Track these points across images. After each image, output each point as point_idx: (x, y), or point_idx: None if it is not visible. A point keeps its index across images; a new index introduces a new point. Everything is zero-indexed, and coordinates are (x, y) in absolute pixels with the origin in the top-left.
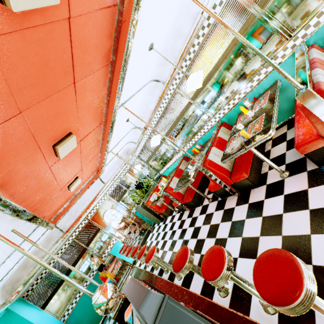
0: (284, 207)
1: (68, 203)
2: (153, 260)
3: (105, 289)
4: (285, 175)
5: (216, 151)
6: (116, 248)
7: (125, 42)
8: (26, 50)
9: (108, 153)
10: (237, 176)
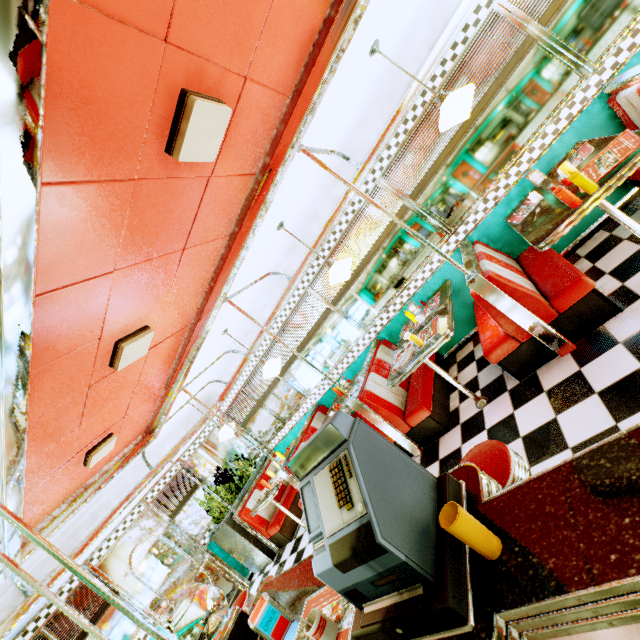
0: None
1: (64, 506)
2: None
3: (202, 589)
4: (483, 403)
5: (377, 378)
6: None
7: (259, 211)
8: (159, 198)
9: (180, 389)
10: (415, 414)
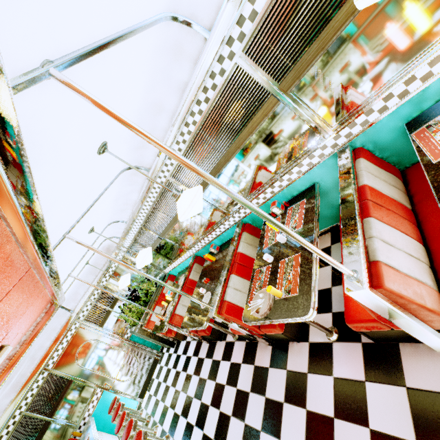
0: (335, 405)
1: None
2: None
3: None
4: (333, 338)
5: (237, 283)
6: (104, 404)
7: (12, 207)
8: None
9: (61, 288)
10: (269, 330)
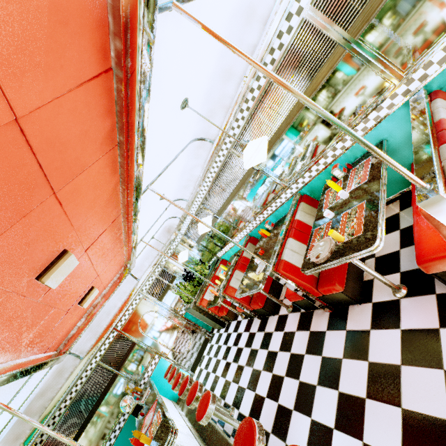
0: (402, 354)
1: (83, 320)
2: (207, 418)
3: None
4: (401, 294)
5: (294, 245)
6: (160, 370)
7: (134, 120)
8: None
9: (136, 247)
10: (327, 289)
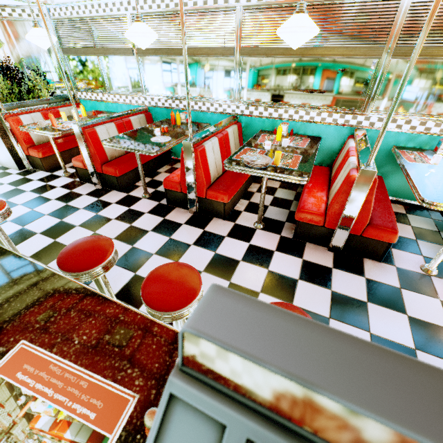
0: (244, 255)
1: None
2: None
3: None
4: (260, 227)
5: (216, 146)
6: None
7: None
8: None
9: None
10: (218, 194)
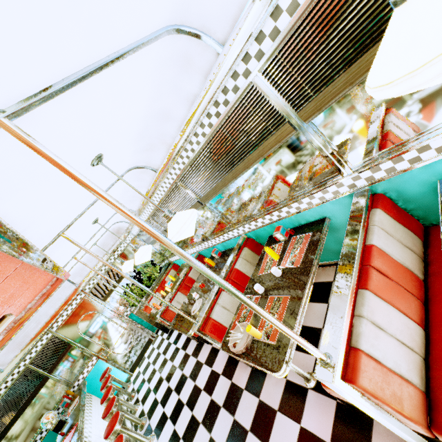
0: None
1: (1, 337)
2: None
3: None
4: (310, 386)
5: (226, 301)
6: (97, 371)
7: None
8: None
9: (63, 270)
10: None
